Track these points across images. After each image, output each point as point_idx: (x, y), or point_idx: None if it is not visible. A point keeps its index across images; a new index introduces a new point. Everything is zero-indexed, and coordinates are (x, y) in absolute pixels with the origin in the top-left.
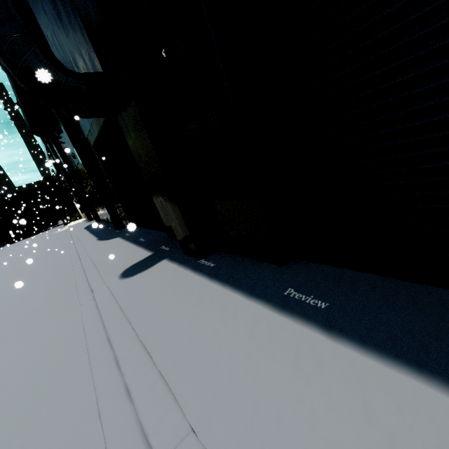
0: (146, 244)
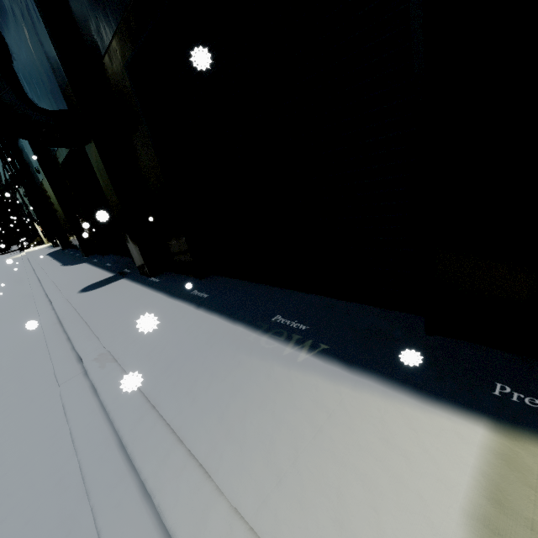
0: (111, 268)
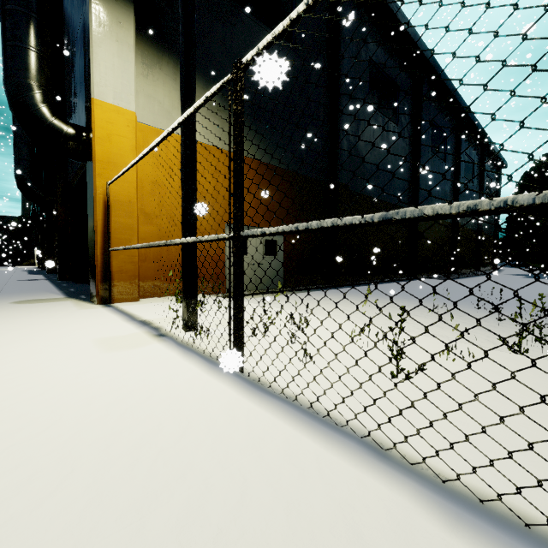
0: (50, 277)
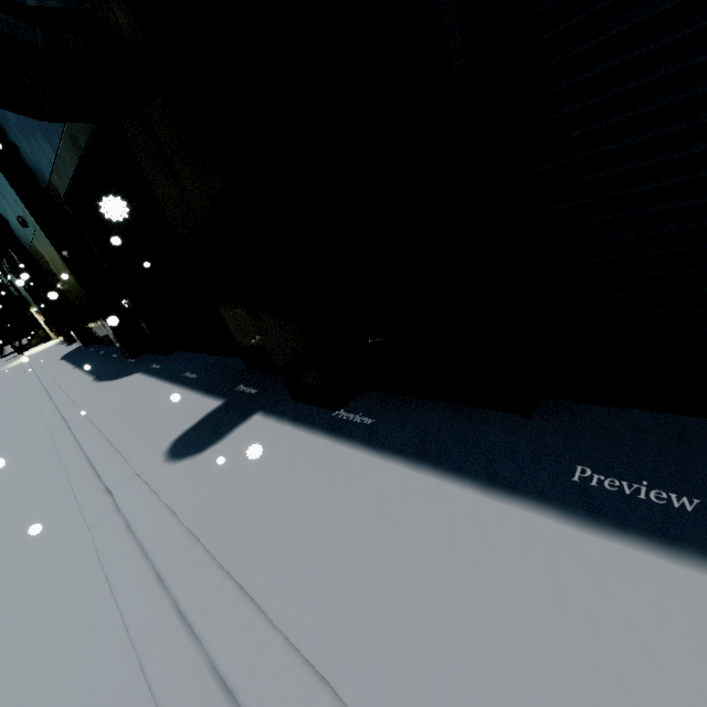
0: (204, 384)
